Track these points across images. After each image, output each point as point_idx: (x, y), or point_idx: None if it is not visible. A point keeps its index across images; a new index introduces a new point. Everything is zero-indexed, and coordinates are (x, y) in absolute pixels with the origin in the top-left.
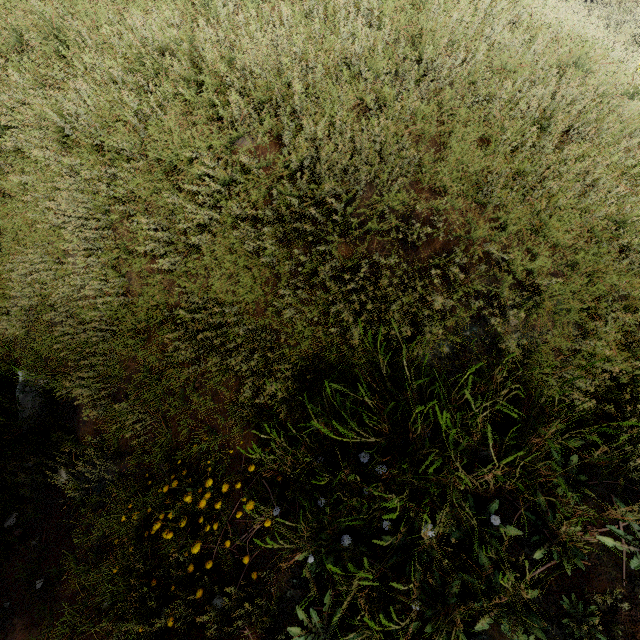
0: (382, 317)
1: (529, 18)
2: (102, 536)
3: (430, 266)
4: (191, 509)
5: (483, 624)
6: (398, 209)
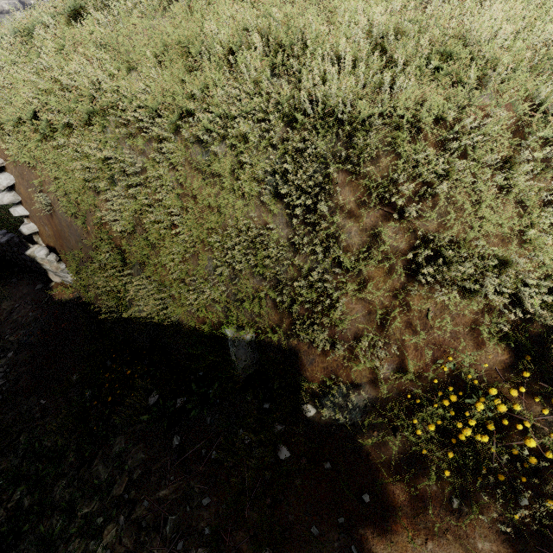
0: None
1: None
2: (397, 451)
3: None
4: (488, 415)
5: None
6: None
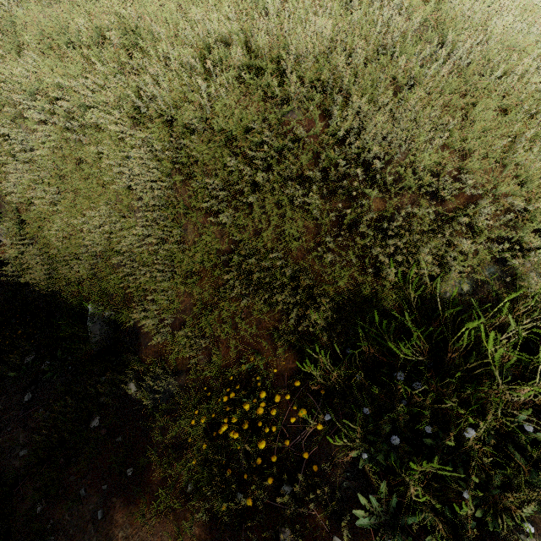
0: (411, 260)
1: (517, 3)
2: (174, 436)
3: (454, 217)
4: (250, 415)
5: (529, 511)
6: (428, 169)
